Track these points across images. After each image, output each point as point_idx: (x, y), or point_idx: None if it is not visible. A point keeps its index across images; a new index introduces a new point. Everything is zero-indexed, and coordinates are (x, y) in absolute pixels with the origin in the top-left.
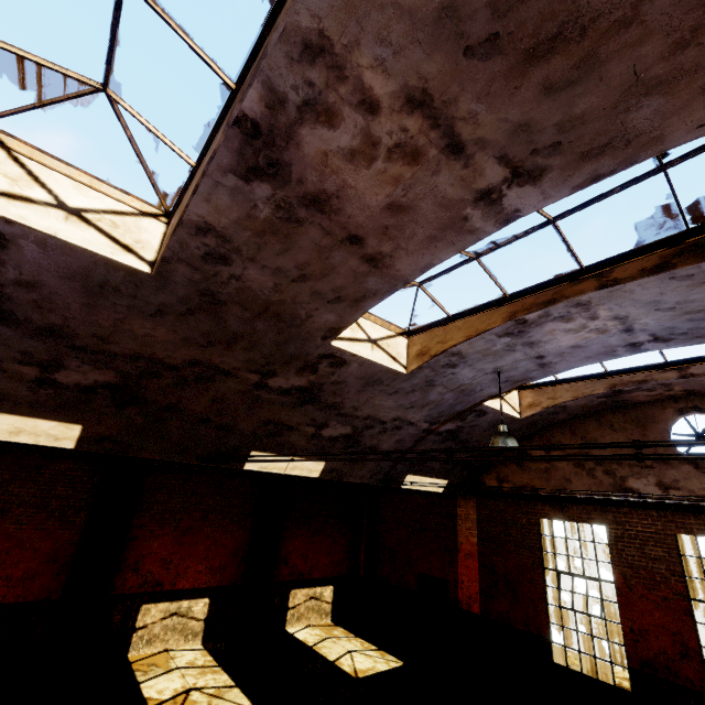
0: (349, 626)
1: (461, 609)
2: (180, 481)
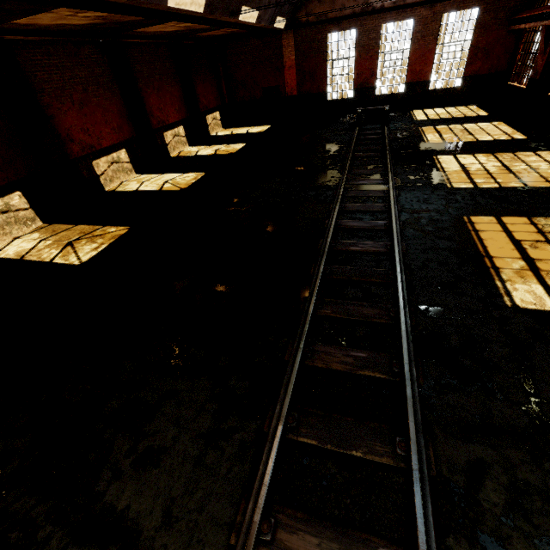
0: (233, 128)
1: (287, 97)
2: (139, 54)
